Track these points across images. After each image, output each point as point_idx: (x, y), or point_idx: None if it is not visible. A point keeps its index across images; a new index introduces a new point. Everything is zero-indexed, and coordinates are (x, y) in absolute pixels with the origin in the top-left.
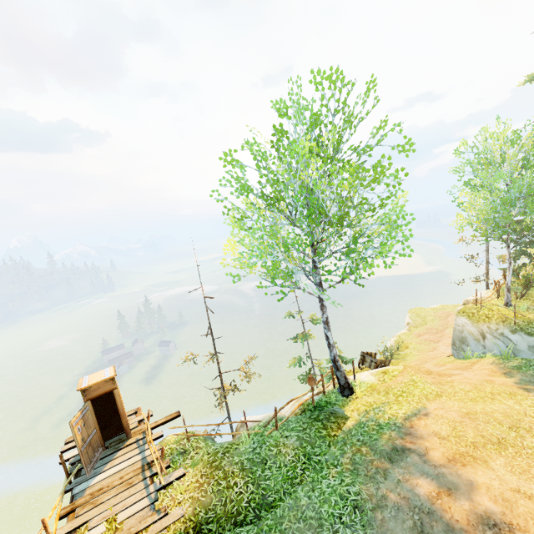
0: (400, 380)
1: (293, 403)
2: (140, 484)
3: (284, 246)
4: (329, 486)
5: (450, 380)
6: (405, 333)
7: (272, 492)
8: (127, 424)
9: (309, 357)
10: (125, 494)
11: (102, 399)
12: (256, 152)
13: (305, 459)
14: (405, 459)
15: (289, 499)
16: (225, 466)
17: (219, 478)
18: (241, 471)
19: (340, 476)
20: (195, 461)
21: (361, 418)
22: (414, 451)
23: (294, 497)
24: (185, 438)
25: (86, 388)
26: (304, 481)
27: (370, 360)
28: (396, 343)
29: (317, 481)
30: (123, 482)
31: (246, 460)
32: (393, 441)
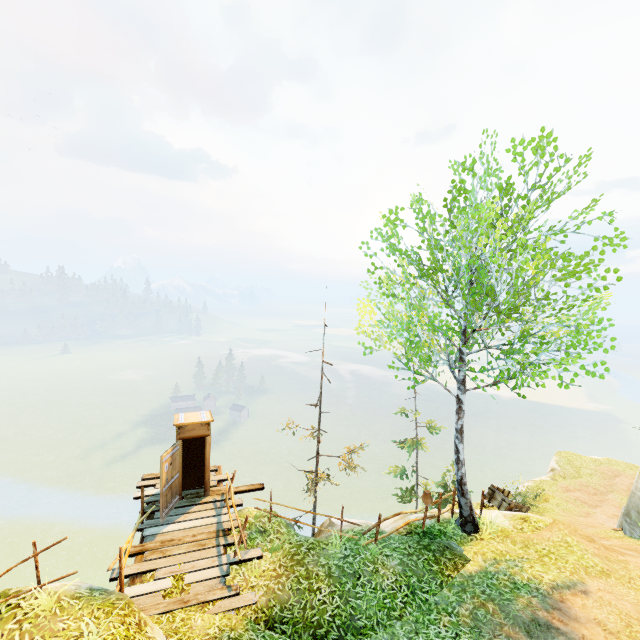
0: (546, 536)
1: (396, 518)
2: (213, 550)
3: (432, 325)
4: (438, 636)
5: (623, 560)
6: (546, 480)
7: (363, 616)
8: (209, 478)
9: (414, 471)
10: (196, 555)
11: (189, 443)
12: (419, 212)
13: (408, 591)
14: (551, 639)
15: (384, 632)
16: (309, 564)
17: (300, 575)
18: (327, 576)
19: (455, 628)
20: (274, 546)
21: (488, 566)
22: (564, 634)
23: (390, 632)
24: (266, 516)
25: (182, 425)
26: (405, 618)
27: (501, 498)
28: (532, 490)
29: (422, 624)
30: (196, 541)
31: (335, 565)
32: (534, 610)
